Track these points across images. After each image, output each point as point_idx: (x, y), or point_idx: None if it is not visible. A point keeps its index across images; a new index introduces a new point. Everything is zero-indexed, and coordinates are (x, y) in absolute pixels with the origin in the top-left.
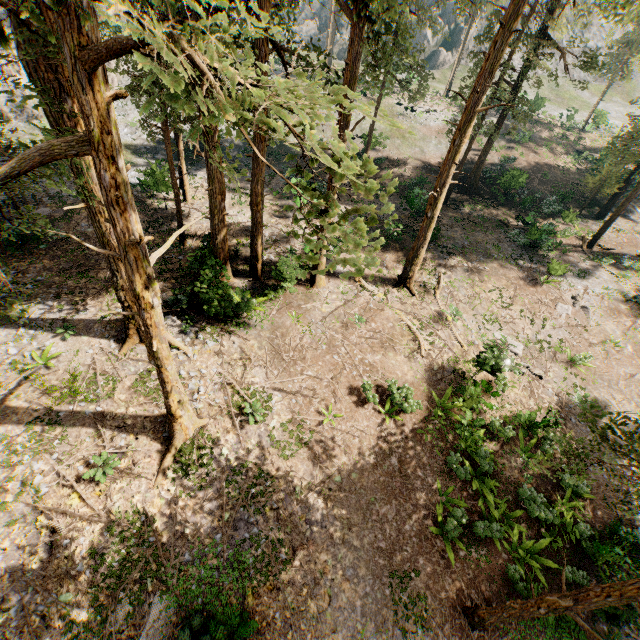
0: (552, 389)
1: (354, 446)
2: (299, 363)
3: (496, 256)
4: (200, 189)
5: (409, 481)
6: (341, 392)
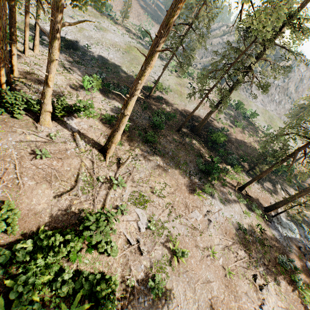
0: (144, 266)
1: None
2: None
3: (181, 167)
4: (44, 56)
5: None
6: None
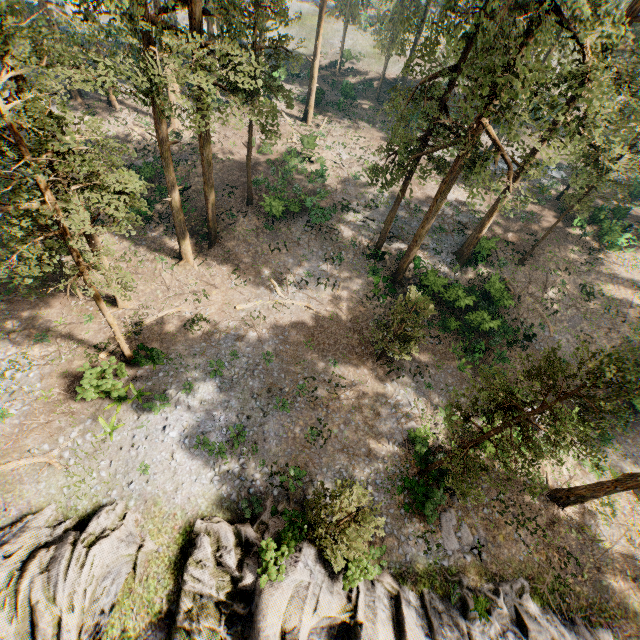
0: (347, 173)
1: (237, 156)
2: (231, 128)
3: (377, 126)
4: None
5: (252, 171)
6: (243, 141)
